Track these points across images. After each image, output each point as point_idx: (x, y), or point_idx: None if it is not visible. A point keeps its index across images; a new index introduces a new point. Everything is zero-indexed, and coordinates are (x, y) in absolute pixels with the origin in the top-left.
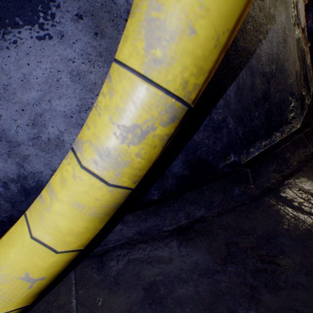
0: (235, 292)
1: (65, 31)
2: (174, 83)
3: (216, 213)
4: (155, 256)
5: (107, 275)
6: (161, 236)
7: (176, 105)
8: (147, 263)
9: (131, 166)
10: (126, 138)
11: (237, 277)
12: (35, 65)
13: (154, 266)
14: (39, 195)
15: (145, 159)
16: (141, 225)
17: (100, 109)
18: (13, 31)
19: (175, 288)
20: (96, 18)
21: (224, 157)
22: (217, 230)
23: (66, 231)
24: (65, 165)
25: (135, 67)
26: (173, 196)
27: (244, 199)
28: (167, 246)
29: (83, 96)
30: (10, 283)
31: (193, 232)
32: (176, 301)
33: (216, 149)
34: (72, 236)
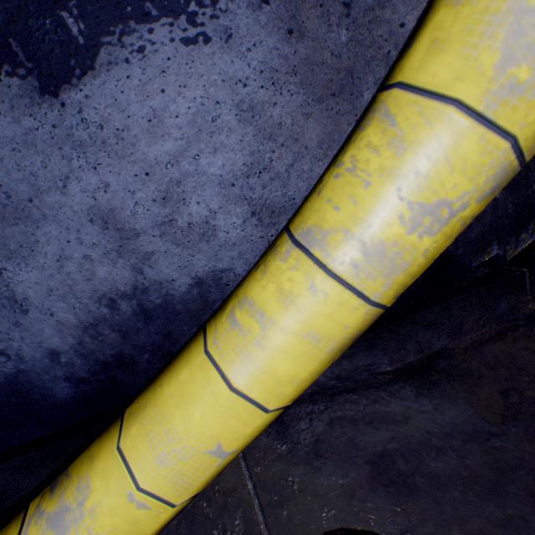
0: (533, 465)
1: (234, 26)
2: (530, 128)
3: (469, 343)
4: (376, 412)
5: (298, 443)
6: (380, 382)
7: (511, 165)
8: (366, 424)
9: (407, 271)
10: (419, 224)
11: (530, 442)
12: (174, 93)
13: (378, 428)
14: (231, 322)
15: (427, 258)
16: (341, 365)
17: (368, 174)
18: (138, 29)
19: (424, 461)
20: (291, 2)
21: (482, 250)
22: (478, 370)
23: (286, 378)
24: (283, 270)
25: (468, 100)
26: (398, 317)
27: (513, 319)
28: (395, 397)
29: (256, 147)
30: (192, 461)
31: (436, 373)
32: (432, 480)
33: (470, 237)
34: (293, 386)
